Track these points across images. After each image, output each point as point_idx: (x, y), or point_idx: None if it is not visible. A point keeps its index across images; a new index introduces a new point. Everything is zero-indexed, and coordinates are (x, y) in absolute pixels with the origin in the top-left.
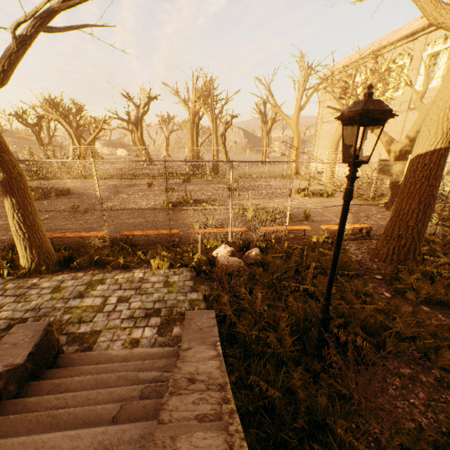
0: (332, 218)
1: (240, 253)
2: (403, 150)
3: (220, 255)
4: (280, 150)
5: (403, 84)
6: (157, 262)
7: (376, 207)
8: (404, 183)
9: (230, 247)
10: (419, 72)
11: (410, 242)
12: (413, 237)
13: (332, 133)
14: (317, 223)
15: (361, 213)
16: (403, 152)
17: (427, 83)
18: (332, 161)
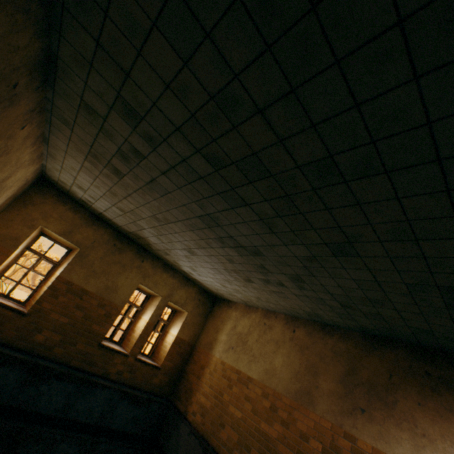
0: None
1: None
2: None
3: None
4: None
5: None
6: None
7: None
8: None
9: None
10: None
11: None
12: None
13: None
14: None
15: None
16: None
17: None
18: None
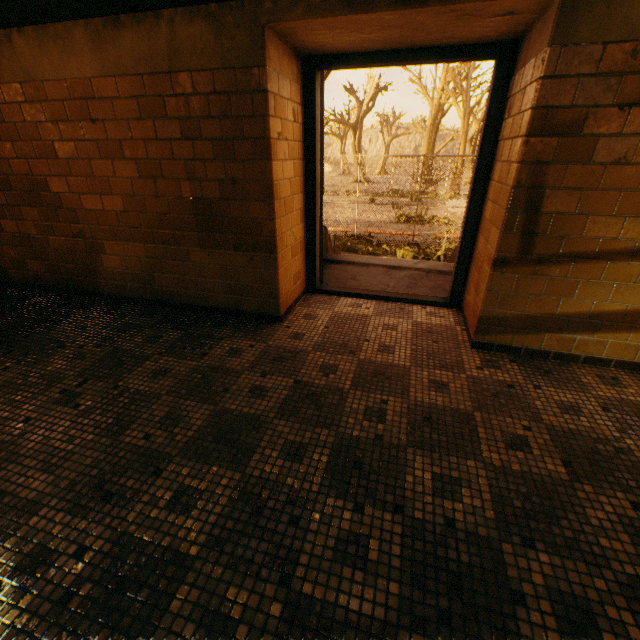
0: None
1: None
2: None
3: None
4: None
5: None
6: (402, 252)
7: None
8: None
9: None
10: None
11: None
12: None
13: None
14: None
15: None
16: None
17: None
18: None
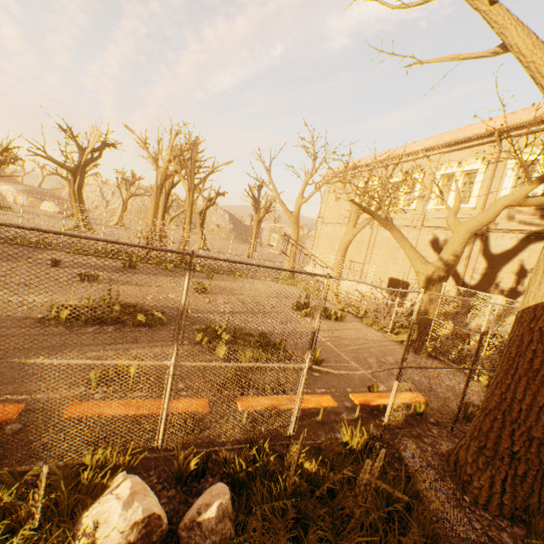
0: (354, 365)
1: (180, 488)
2: (436, 274)
3: (103, 539)
4: (280, 245)
5: (415, 198)
6: None
7: (401, 345)
8: (518, 347)
9: (146, 503)
10: (433, 189)
11: (536, 470)
12: (540, 460)
13: (334, 237)
14: (335, 377)
15: (388, 356)
16: (437, 277)
17: (458, 200)
18: (339, 270)
